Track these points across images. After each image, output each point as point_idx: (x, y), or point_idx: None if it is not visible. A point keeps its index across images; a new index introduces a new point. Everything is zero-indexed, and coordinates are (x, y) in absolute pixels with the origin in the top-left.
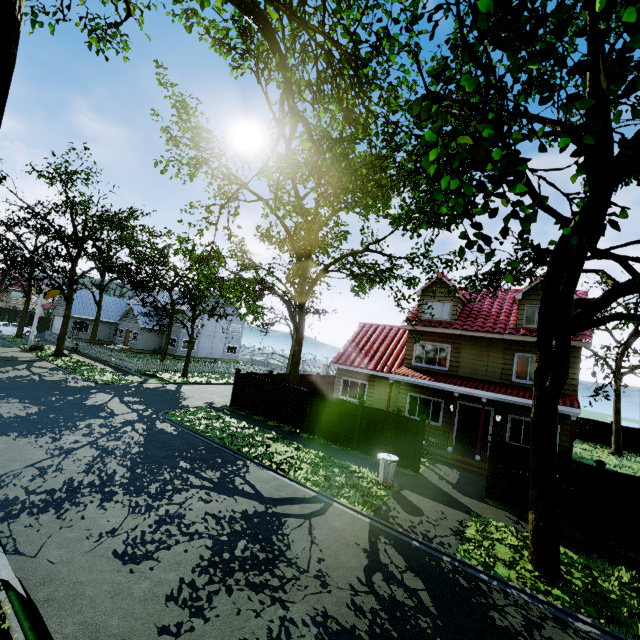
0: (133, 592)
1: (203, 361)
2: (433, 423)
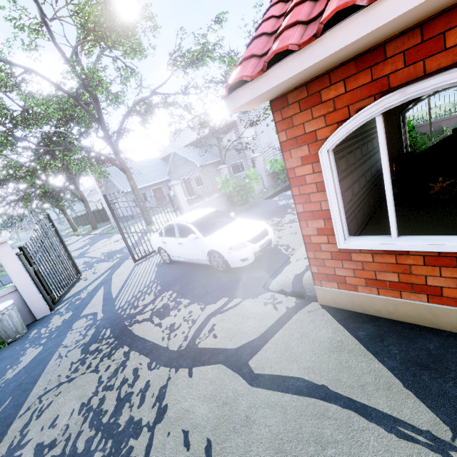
0: None
1: None
2: None
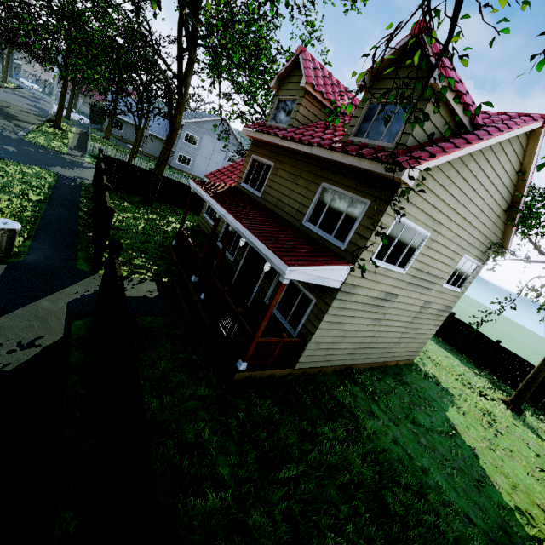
0: None
1: (190, 177)
2: (229, 256)
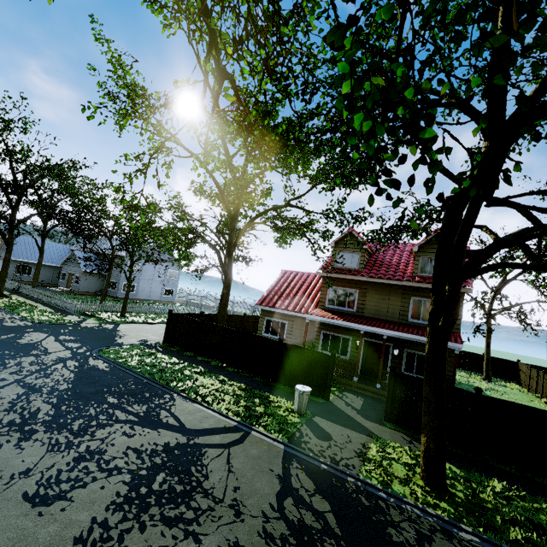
0: (38, 537)
1: (142, 302)
2: (342, 357)
